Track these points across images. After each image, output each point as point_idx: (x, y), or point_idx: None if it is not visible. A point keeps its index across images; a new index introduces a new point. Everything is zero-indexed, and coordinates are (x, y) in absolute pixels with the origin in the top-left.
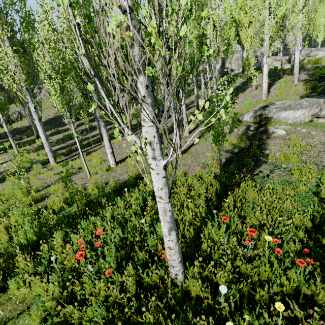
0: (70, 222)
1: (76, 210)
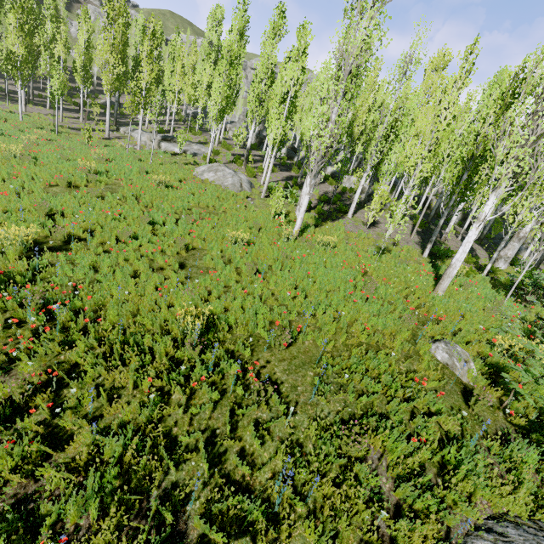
0: None
1: None
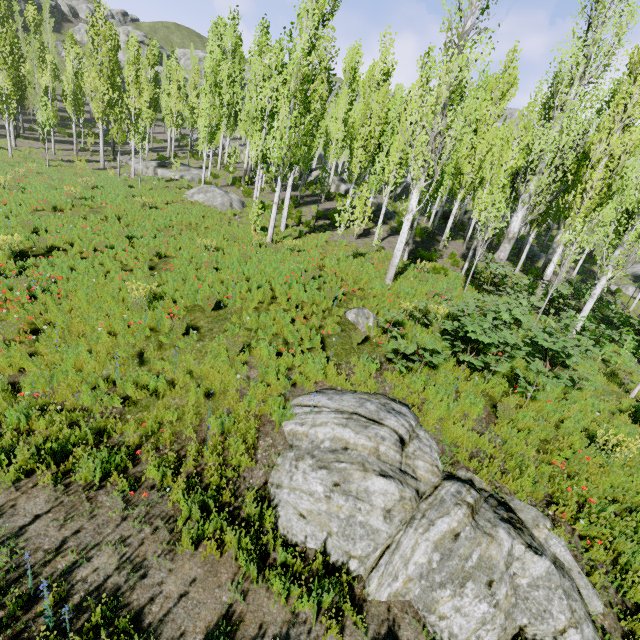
0: None
1: None
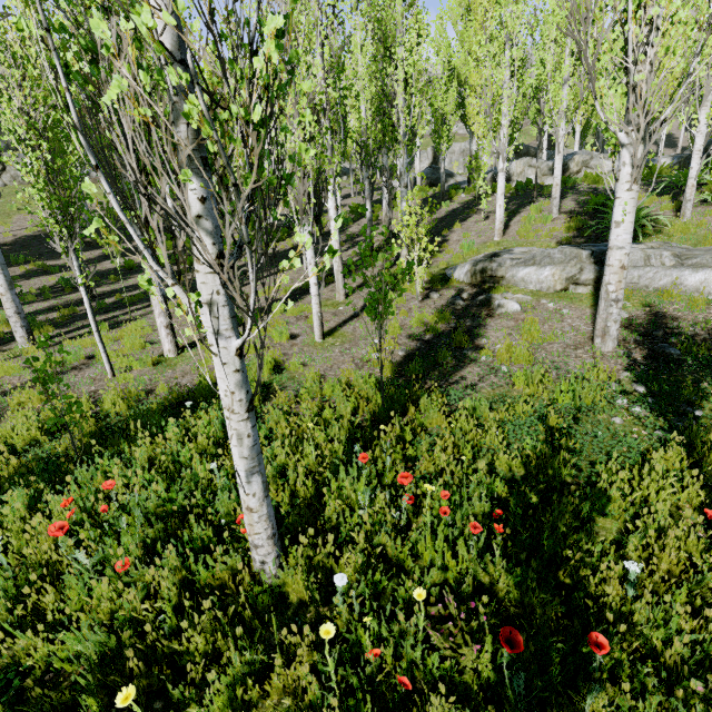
0: (51, 470)
1: (69, 446)
